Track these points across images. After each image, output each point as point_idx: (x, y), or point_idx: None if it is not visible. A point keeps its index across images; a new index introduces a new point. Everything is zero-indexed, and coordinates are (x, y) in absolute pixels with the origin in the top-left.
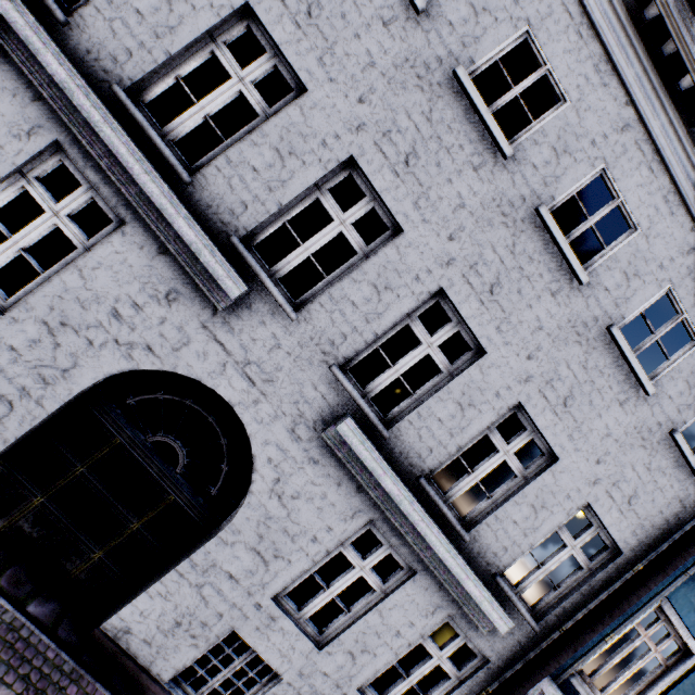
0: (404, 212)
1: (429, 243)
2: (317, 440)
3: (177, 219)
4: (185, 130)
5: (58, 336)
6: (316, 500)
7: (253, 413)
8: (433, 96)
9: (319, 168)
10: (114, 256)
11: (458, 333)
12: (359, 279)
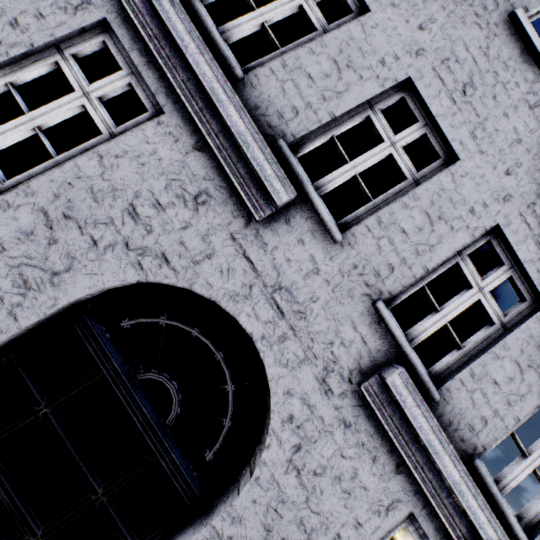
0: (460, 140)
1: (485, 175)
2: (351, 395)
3: (227, 107)
4: (239, 33)
5: (56, 229)
6: (344, 479)
7: (277, 352)
8: (490, 34)
9: (376, 85)
10: (143, 146)
11: (405, 303)
12: (411, 205)
